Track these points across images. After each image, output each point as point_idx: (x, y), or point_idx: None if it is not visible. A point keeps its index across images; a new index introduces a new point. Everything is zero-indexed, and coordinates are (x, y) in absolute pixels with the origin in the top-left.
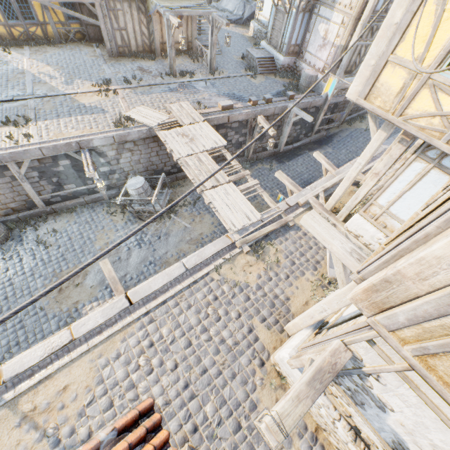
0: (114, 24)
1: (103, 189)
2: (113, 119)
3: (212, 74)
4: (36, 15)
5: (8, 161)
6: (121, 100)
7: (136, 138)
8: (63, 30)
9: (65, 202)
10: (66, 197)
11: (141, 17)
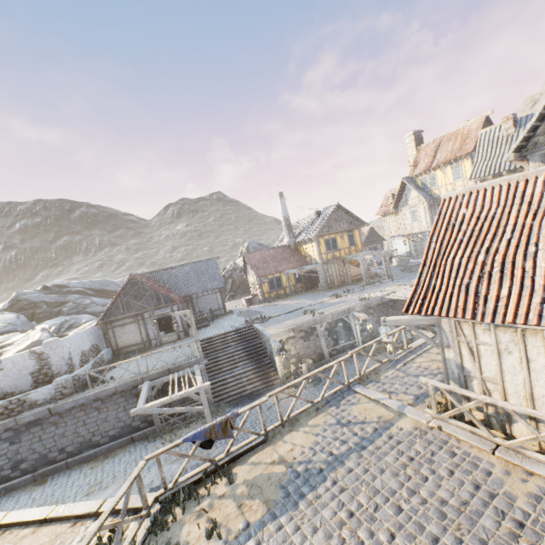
0: (327, 274)
1: (371, 329)
2: (356, 301)
3: (391, 278)
4: (283, 284)
5: (318, 323)
6: (351, 297)
7: (374, 304)
8: (294, 288)
9: (338, 354)
10: (339, 350)
11: (339, 268)
